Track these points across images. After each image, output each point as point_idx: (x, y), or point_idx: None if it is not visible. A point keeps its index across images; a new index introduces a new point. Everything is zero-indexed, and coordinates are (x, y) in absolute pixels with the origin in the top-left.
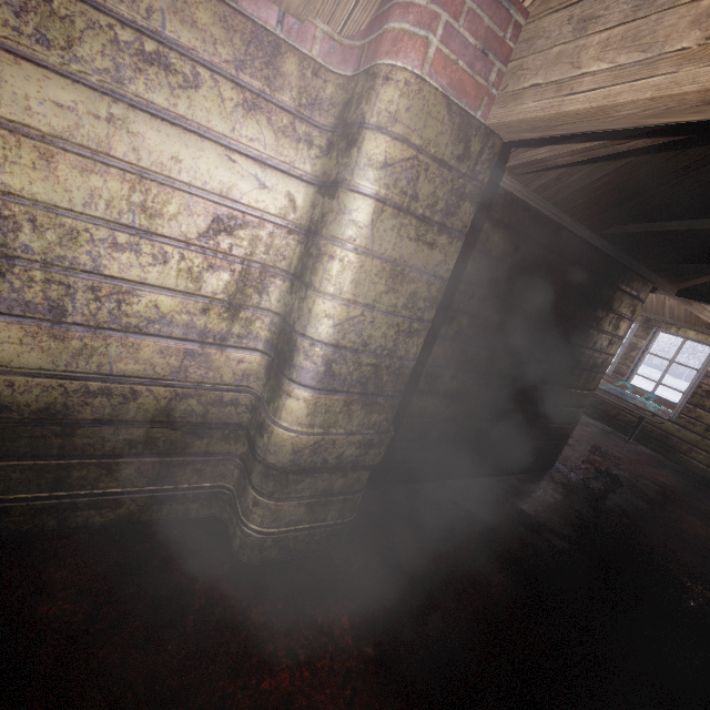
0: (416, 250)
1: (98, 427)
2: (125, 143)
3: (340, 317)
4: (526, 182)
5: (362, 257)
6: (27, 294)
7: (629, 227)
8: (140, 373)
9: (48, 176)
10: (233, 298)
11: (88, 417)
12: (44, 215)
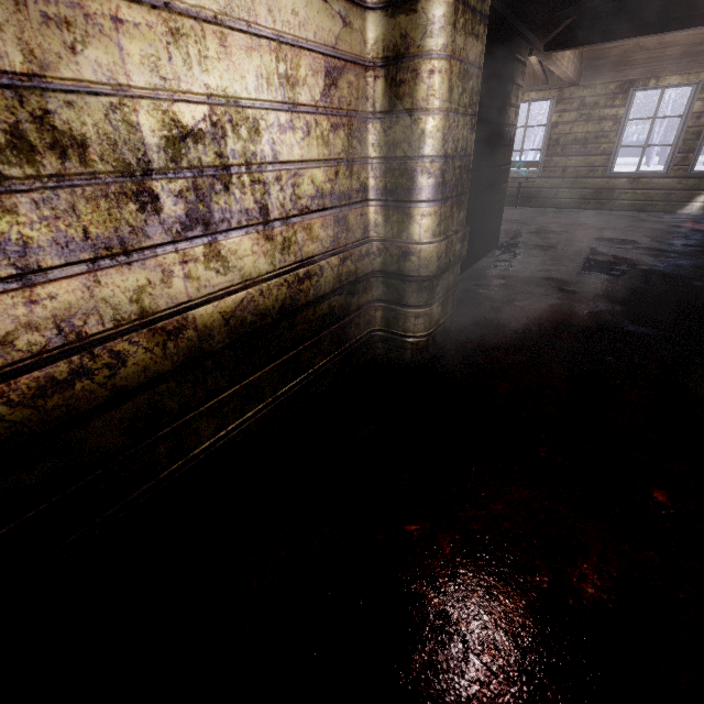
0: (472, 45)
1: (305, 312)
2: (263, 5)
3: (445, 128)
4: None
5: (451, 63)
6: (244, 202)
7: None
8: (315, 251)
9: (228, 65)
10: (348, 155)
11: (303, 303)
12: (235, 112)
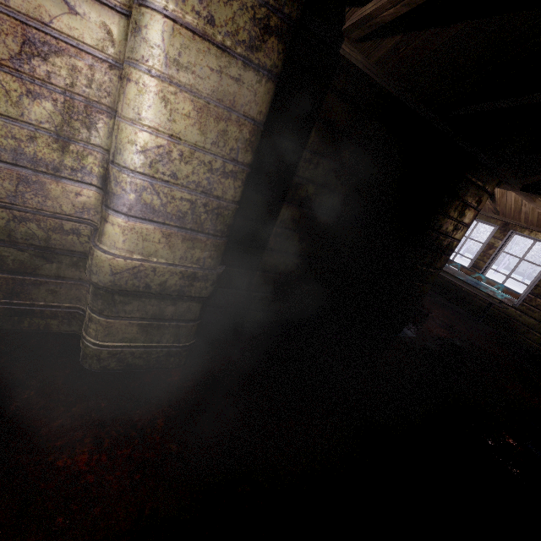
0: (220, 83)
1: None
2: None
3: (142, 144)
4: (366, 52)
5: (157, 81)
6: None
7: (469, 109)
8: None
9: None
10: (60, 130)
11: None
12: None
